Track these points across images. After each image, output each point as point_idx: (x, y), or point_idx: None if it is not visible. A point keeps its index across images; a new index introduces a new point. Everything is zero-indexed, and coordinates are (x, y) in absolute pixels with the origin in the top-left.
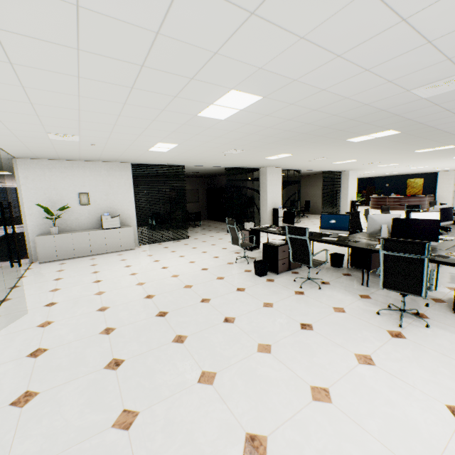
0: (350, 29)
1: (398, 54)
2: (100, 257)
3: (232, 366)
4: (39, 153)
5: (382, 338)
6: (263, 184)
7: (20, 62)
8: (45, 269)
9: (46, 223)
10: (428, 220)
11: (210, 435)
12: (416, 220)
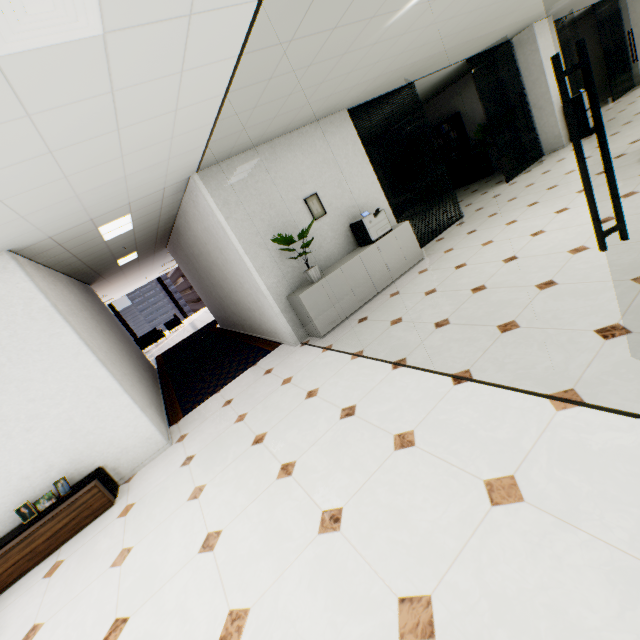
0: None
1: None
2: (397, 288)
3: None
4: (255, 118)
5: None
6: (530, 66)
7: None
8: (357, 334)
9: (287, 273)
10: None
11: None
12: None
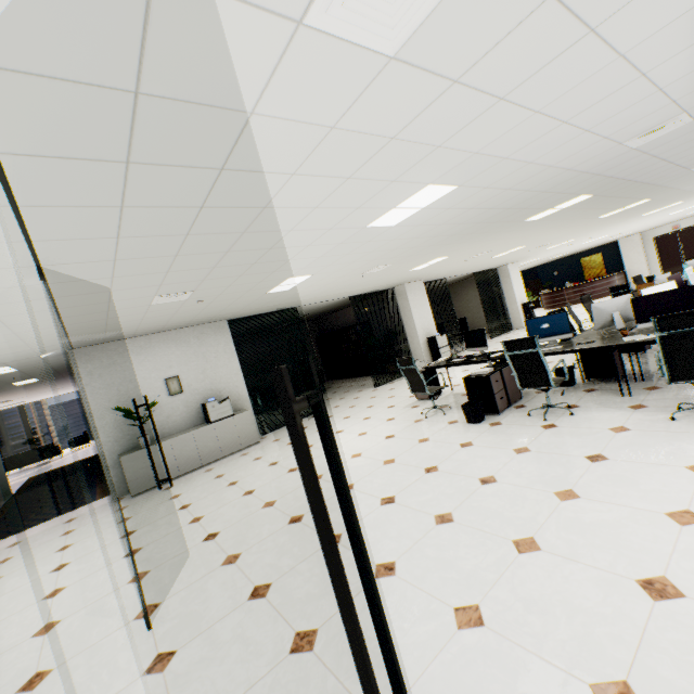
0: (588, 94)
1: (625, 108)
2: (217, 464)
3: (545, 524)
4: (113, 332)
5: None
6: (404, 308)
7: (213, 203)
8: (148, 501)
9: (127, 434)
10: (678, 289)
11: (594, 596)
12: (663, 293)
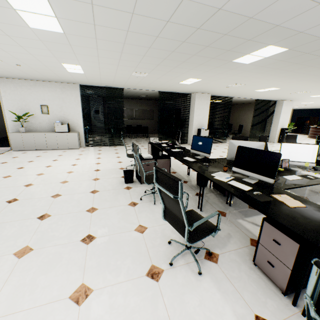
0: None
1: None
2: (51, 151)
3: None
4: (1, 73)
5: (135, 272)
6: (192, 107)
7: None
8: (10, 155)
9: (20, 124)
10: (269, 152)
11: None
12: (258, 151)
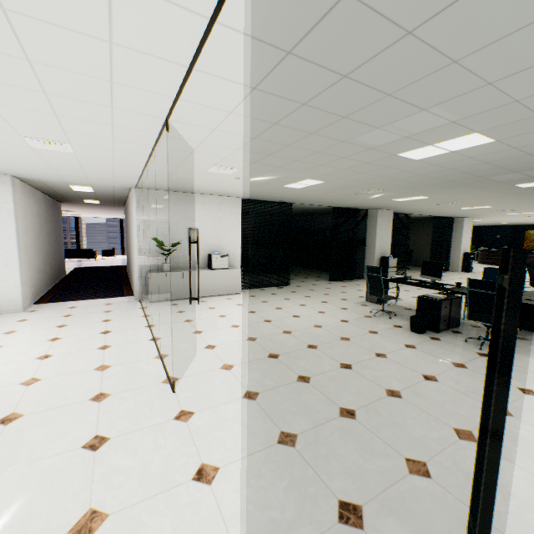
0: None
1: None
2: (209, 299)
3: None
4: (168, 184)
5: None
6: (371, 228)
7: (314, 103)
8: (161, 308)
9: (155, 259)
10: None
11: (526, 491)
12: None
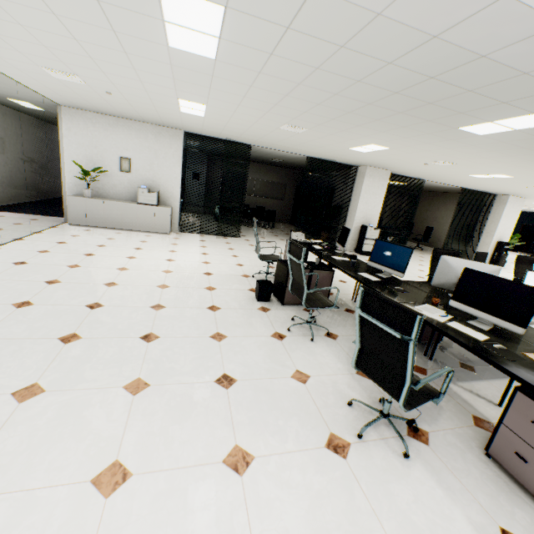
0: None
1: None
2: (128, 233)
3: (71, 391)
4: (72, 100)
5: (308, 440)
6: (357, 189)
7: None
8: (66, 230)
9: (84, 184)
10: (523, 285)
11: None
12: (502, 281)
